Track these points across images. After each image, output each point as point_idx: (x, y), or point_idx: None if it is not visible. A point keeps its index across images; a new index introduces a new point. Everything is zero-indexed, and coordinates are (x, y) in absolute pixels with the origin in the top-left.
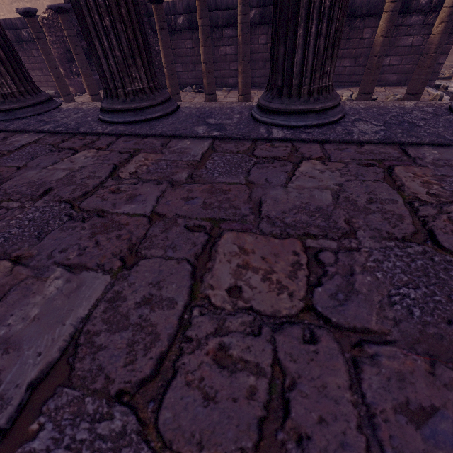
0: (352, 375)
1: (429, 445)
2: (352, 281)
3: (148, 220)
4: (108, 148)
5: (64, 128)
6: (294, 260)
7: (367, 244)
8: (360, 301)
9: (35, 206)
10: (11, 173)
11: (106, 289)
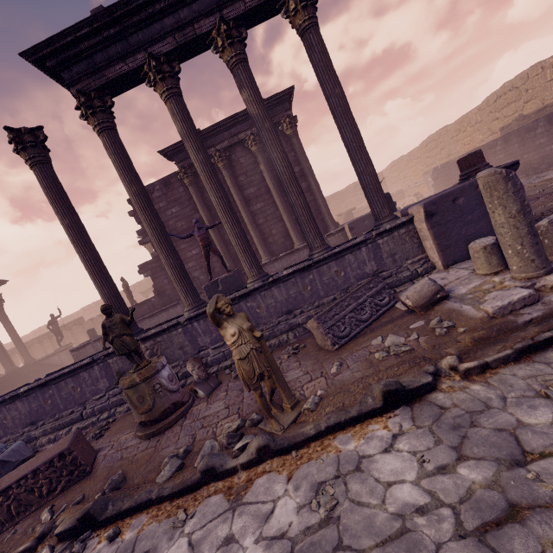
0: None
1: None
2: None
3: None
4: None
5: None
6: None
7: None
8: None
9: None
10: None
11: None
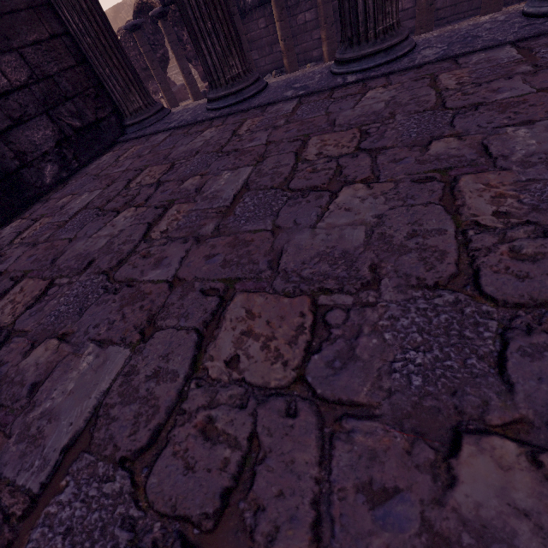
0: (373, 160)
1: (398, 165)
2: (383, 135)
3: (265, 145)
4: (223, 124)
5: (186, 122)
6: (352, 136)
7: (399, 119)
8: (385, 140)
9: (196, 158)
10: (168, 151)
11: (253, 170)
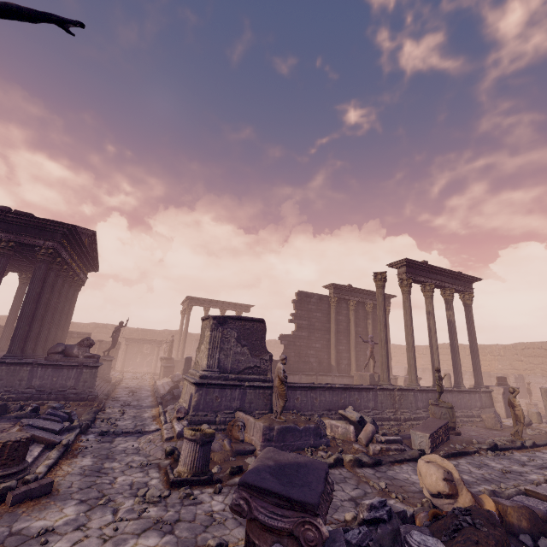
0: None
1: None
2: None
3: None
4: None
5: None
6: None
7: None
8: None
9: None
10: None
11: None
